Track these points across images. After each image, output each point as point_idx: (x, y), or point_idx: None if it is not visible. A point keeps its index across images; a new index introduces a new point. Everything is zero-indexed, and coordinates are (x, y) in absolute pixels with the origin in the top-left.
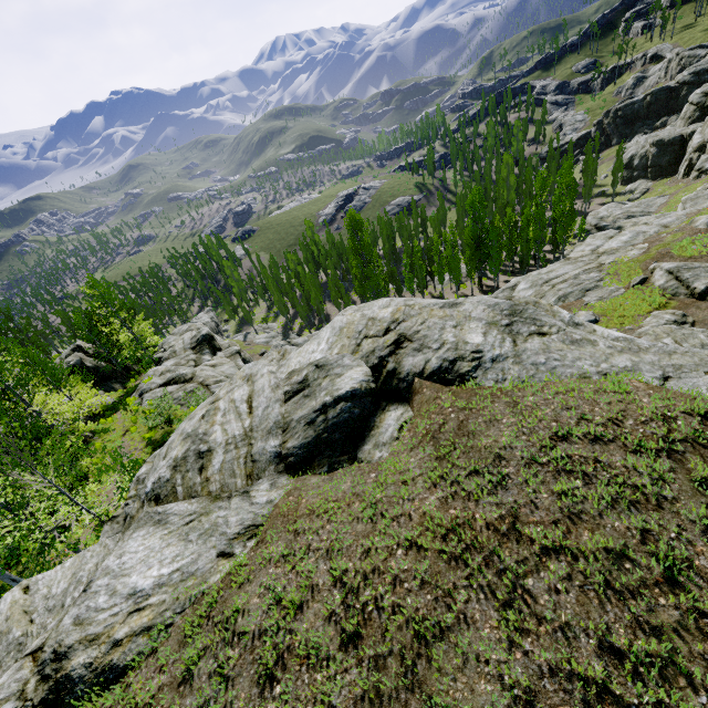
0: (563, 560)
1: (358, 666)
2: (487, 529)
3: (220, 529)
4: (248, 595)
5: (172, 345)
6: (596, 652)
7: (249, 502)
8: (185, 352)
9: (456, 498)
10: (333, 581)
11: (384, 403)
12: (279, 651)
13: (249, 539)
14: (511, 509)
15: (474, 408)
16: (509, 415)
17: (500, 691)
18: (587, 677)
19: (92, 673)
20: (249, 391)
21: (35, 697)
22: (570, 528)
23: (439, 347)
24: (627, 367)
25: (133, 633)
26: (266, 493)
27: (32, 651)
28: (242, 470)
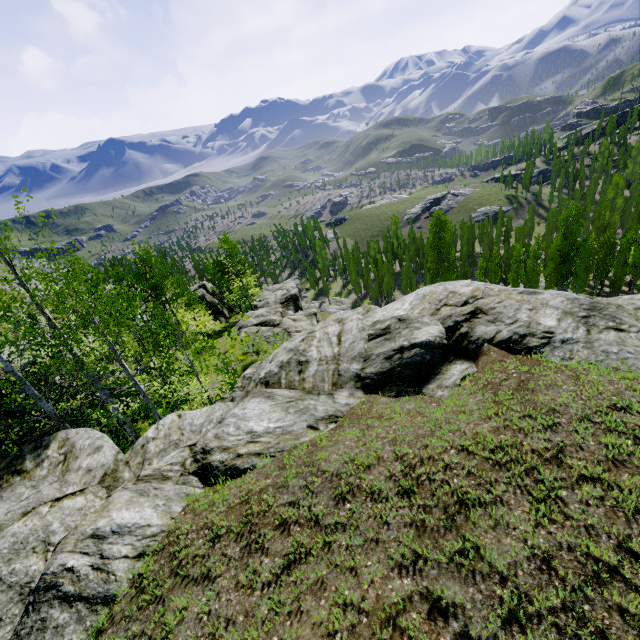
0: (599, 487)
1: (410, 507)
2: (532, 453)
3: (311, 411)
4: (329, 452)
5: (266, 298)
6: (614, 548)
7: (332, 401)
8: (275, 305)
9: (507, 429)
10: (395, 457)
11: (452, 357)
12: (350, 486)
13: (330, 423)
14: (557, 445)
15: (536, 373)
16: (570, 384)
17: (523, 544)
18: (602, 560)
19: (223, 466)
20: (339, 329)
21: (190, 469)
22: (611, 468)
23: (512, 323)
24: None
25: (249, 453)
26: (345, 398)
27: (189, 445)
28: (330, 379)
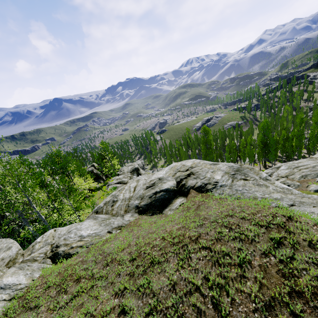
0: (207, 251)
1: (131, 266)
2: (188, 237)
3: (111, 224)
4: (111, 243)
5: (123, 170)
6: (202, 278)
7: (122, 219)
8: (127, 173)
9: (184, 227)
10: (135, 244)
11: (178, 195)
12: (112, 258)
13: (118, 229)
14: (199, 233)
15: (206, 201)
16: (216, 205)
17: (165, 278)
18: (195, 284)
19: (63, 253)
20: (136, 184)
21: (48, 255)
22: (215, 242)
23: (203, 178)
24: (277, 198)
25: (77, 246)
26: (128, 217)
27: (51, 244)
28: (124, 208)
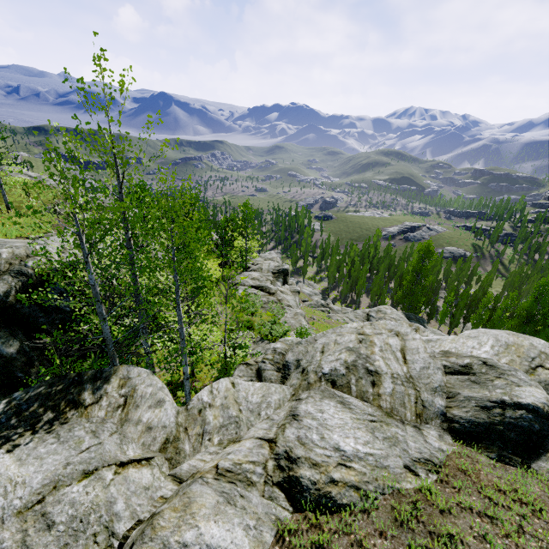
0: None
1: None
2: None
3: (402, 444)
4: (460, 528)
5: (259, 263)
6: None
7: (423, 438)
8: (267, 272)
9: None
10: None
11: None
12: None
13: (430, 471)
14: None
15: None
16: None
17: None
18: None
19: (316, 490)
20: (401, 344)
21: (274, 476)
22: None
23: None
24: None
25: (345, 482)
26: (436, 440)
27: (264, 438)
28: (412, 407)
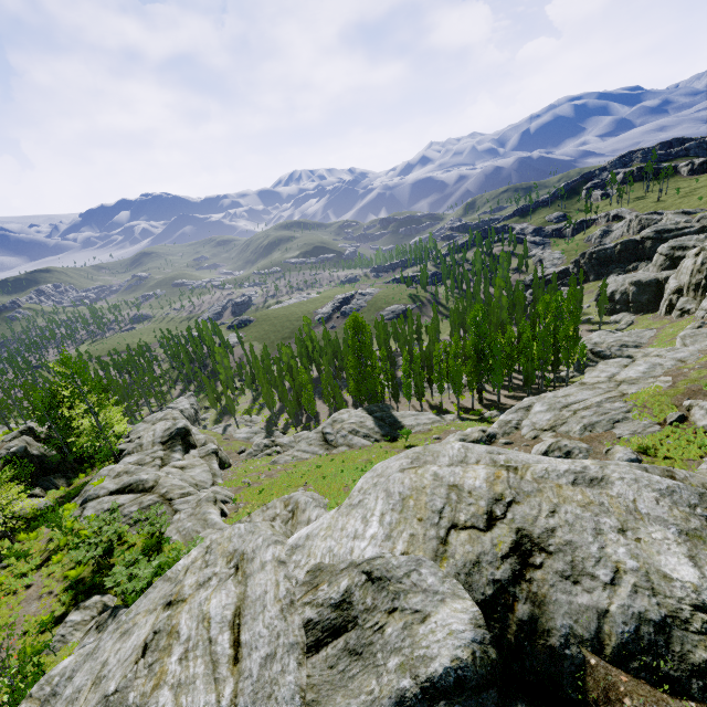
0: None
1: None
2: None
3: None
4: None
5: (140, 436)
6: None
7: None
8: (153, 446)
9: None
10: None
11: (522, 703)
12: None
13: None
14: None
15: None
16: None
17: None
18: None
19: None
20: (237, 596)
21: None
22: None
23: (614, 580)
24: None
25: None
26: None
27: None
28: None
